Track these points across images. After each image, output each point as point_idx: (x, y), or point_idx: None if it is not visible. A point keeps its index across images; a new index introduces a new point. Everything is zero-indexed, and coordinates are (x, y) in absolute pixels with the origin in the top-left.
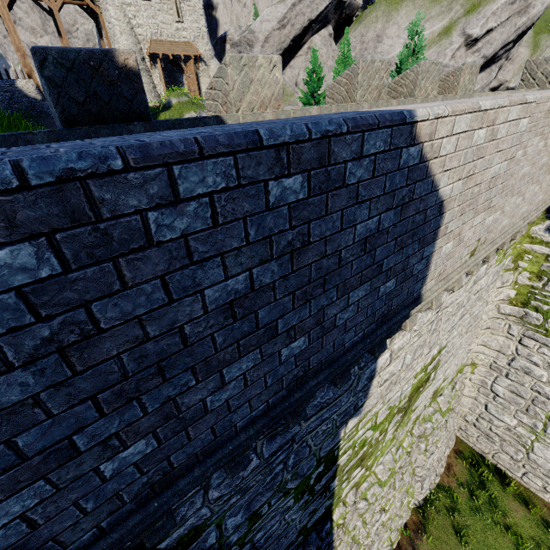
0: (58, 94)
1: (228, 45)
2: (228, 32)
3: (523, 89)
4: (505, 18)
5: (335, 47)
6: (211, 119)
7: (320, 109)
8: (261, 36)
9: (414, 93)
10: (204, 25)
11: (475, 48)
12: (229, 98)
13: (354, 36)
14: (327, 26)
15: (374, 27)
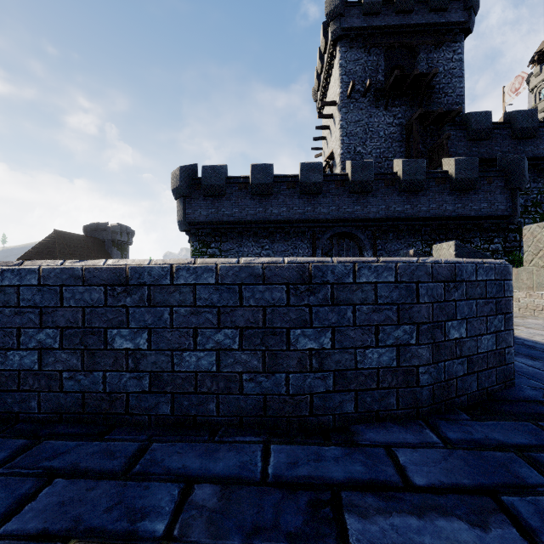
0: None
1: None
2: None
3: None
4: None
5: None
6: None
7: None
8: None
9: None
10: None
11: None
12: None
13: None
14: None
15: None
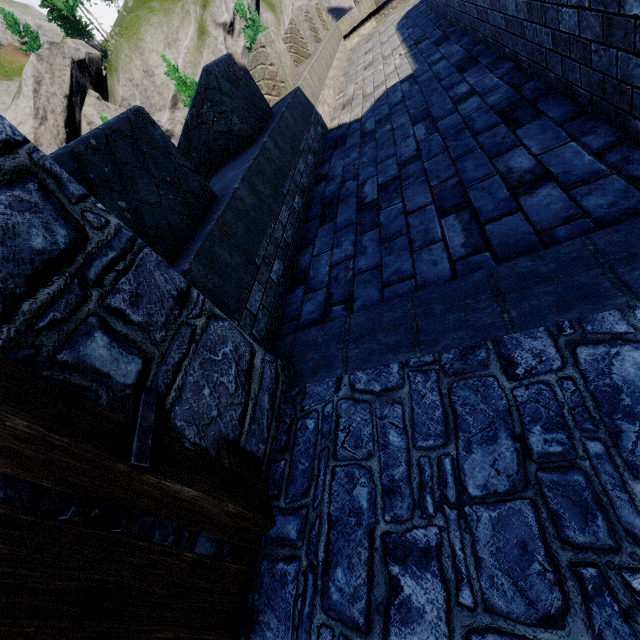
0: (237, 108)
1: None
2: None
3: (363, 1)
4: None
5: (114, 107)
6: (298, 92)
7: (315, 63)
8: None
9: (319, 37)
10: None
11: (237, 32)
12: (278, 78)
13: (123, 86)
14: (87, 92)
15: (133, 66)
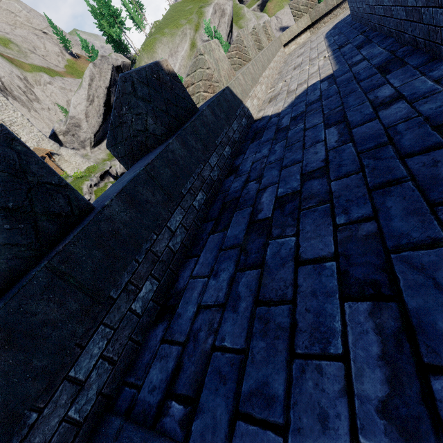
0: (152, 110)
1: (60, 136)
2: (54, 128)
3: (301, 18)
4: (218, 22)
5: None
6: (226, 90)
7: (251, 65)
8: (81, 116)
9: (262, 46)
10: (37, 131)
11: None
12: (213, 79)
13: None
14: None
15: None
